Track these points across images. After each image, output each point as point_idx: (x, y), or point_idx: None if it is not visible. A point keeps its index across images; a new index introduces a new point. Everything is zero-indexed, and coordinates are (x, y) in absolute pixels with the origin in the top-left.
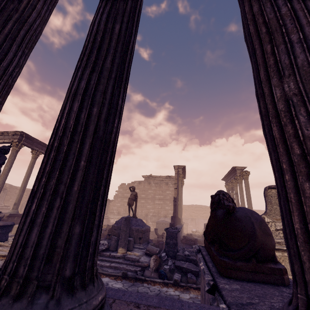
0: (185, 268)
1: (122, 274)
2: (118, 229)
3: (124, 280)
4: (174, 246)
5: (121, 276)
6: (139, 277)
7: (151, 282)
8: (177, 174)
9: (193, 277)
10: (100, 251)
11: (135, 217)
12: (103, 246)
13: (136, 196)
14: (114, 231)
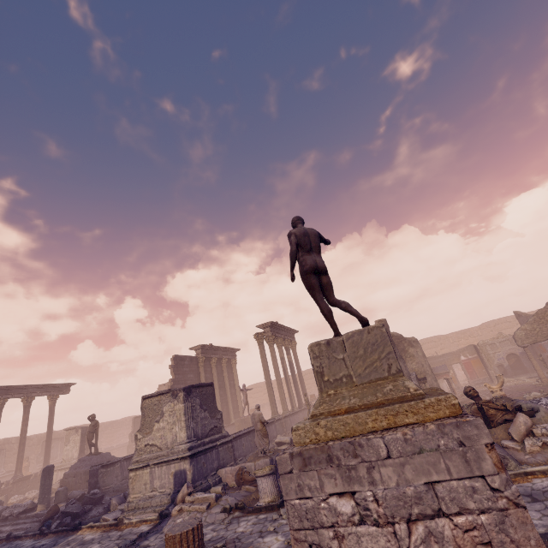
0: (69, 512)
1: (6, 537)
2: (69, 477)
3: (5, 542)
4: (96, 485)
5: (5, 538)
6: (17, 535)
7: (25, 537)
8: (172, 368)
9: (67, 520)
10: (18, 515)
11: (93, 454)
12: (23, 508)
13: (97, 426)
14: (65, 481)
